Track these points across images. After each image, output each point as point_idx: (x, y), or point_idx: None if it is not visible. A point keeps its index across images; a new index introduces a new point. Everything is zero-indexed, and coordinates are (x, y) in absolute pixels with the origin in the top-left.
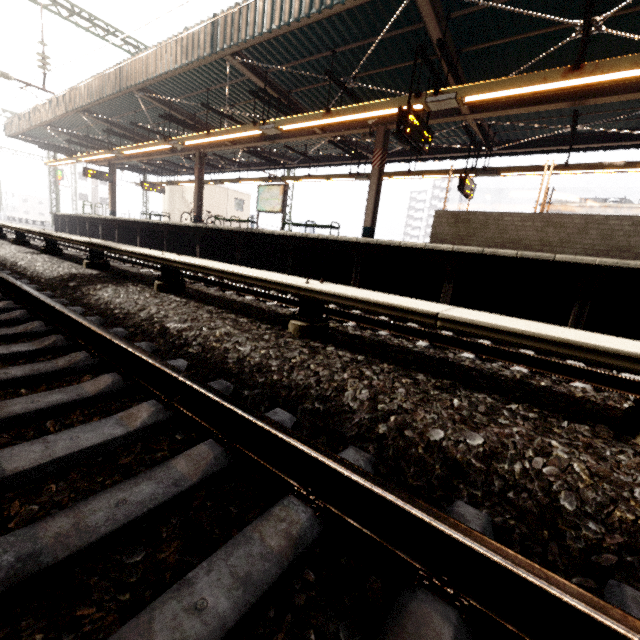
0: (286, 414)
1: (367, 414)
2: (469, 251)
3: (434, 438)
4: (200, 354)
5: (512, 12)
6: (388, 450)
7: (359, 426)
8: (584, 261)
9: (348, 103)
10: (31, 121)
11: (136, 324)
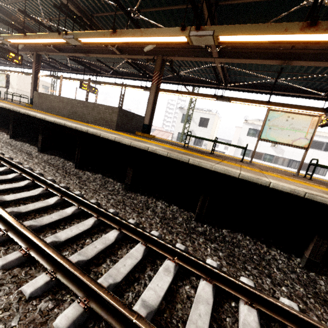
0: None
1: None
2: None
3: None
4: None
5: (23, 9)
6: None
7: None
8: (4, 107)
9: None
10: None
11: None
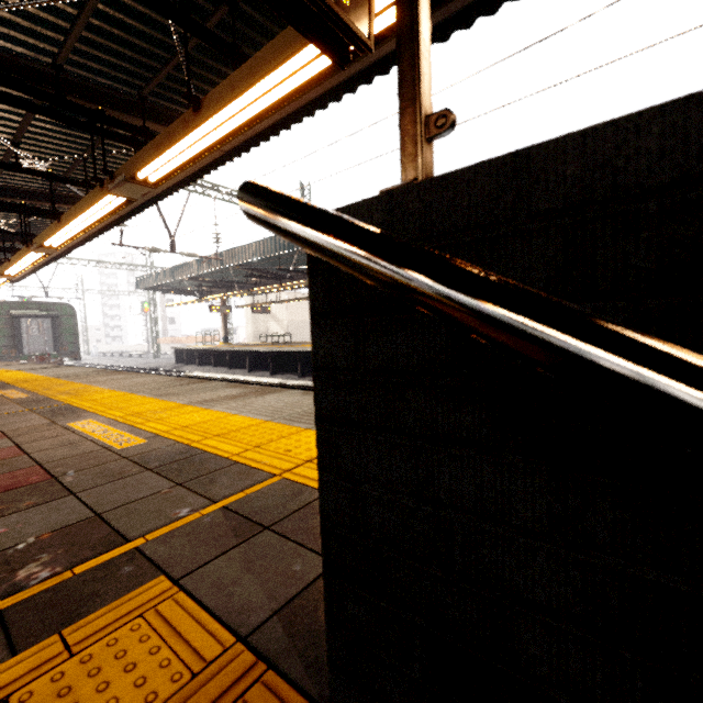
0: None
1: None
2: None
3: None
4: None
5: None
6: None
7: None
8: None
9: None
10: (174, 277)
11: None
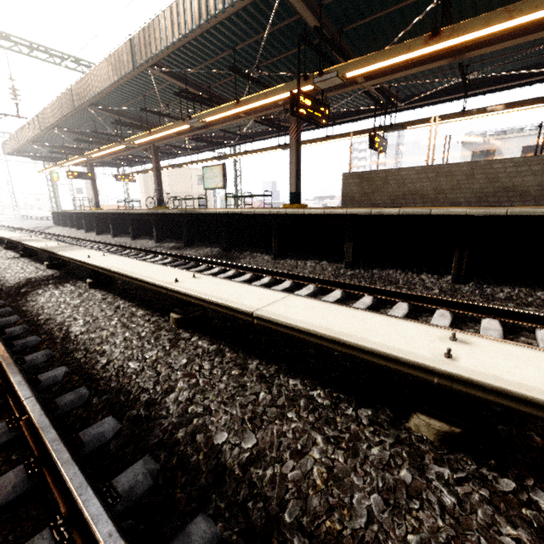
0: (111, 423)
1: (177, 418)
2: (360, 213)
3: (218, 442)
4: (80, 359)
5: None
6: (173, 458)
7: (165, 431)
8: (456, 213)
9: (261, 88)
10: (19, 141)
11: (50, 329)
